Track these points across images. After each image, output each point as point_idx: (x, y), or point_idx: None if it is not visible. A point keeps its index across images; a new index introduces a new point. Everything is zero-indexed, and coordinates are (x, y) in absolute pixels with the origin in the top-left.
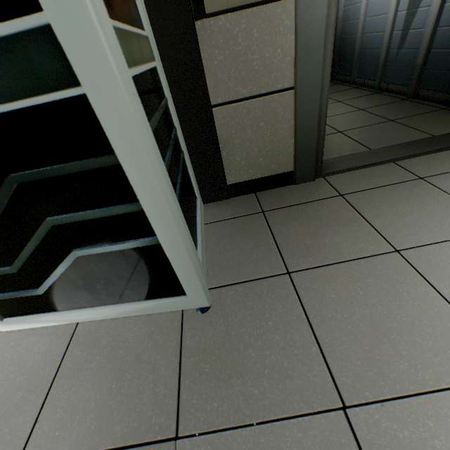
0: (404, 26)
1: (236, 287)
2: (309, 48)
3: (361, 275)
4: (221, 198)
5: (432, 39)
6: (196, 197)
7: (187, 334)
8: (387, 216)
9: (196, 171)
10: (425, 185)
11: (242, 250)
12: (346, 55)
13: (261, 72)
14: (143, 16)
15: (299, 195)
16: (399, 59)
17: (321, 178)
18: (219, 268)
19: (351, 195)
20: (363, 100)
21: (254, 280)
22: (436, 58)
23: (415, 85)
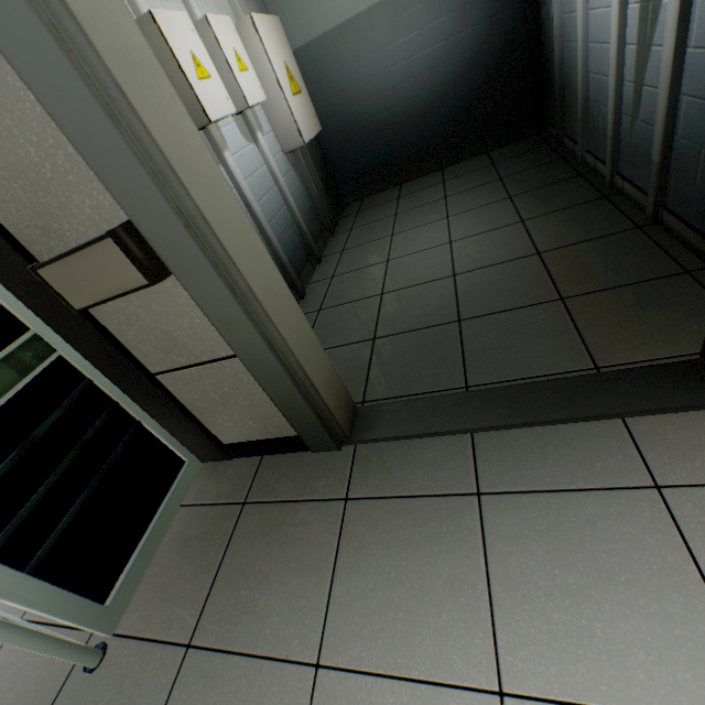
0: (636, 75)
1: (134, 645)
2: (229, 320)
3: (247, 693)
4: (222, 458)
5: (673, 115)
6: (185, 460)
7: (60, 700)
8: (364, 576)
9: (174, 433)
10: (468, 517)
11: (180, 577)
12: (572, 105)
13: (190, 341)
14: (21, 317)
15: (303, 479)
16: (634, 137)
17: (351, 447)
18: (142, 601)
19: (357, 505)
20: (564, 220)
21: (154, 642)
22: (683, 156)
23: (654, 201)
